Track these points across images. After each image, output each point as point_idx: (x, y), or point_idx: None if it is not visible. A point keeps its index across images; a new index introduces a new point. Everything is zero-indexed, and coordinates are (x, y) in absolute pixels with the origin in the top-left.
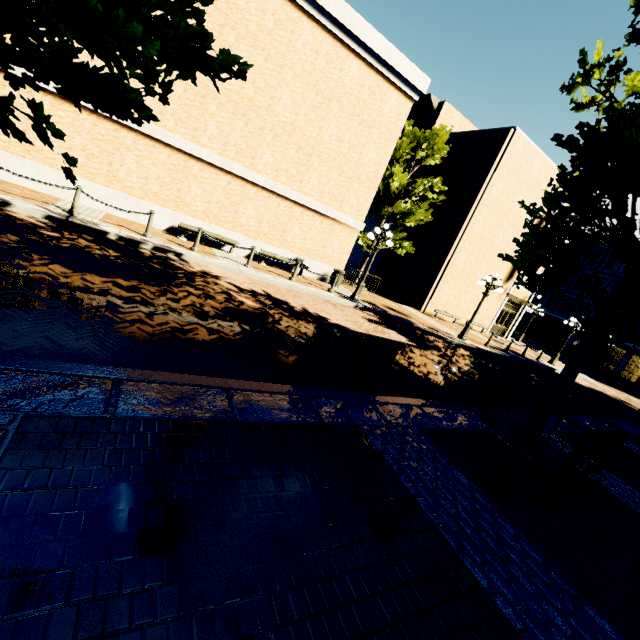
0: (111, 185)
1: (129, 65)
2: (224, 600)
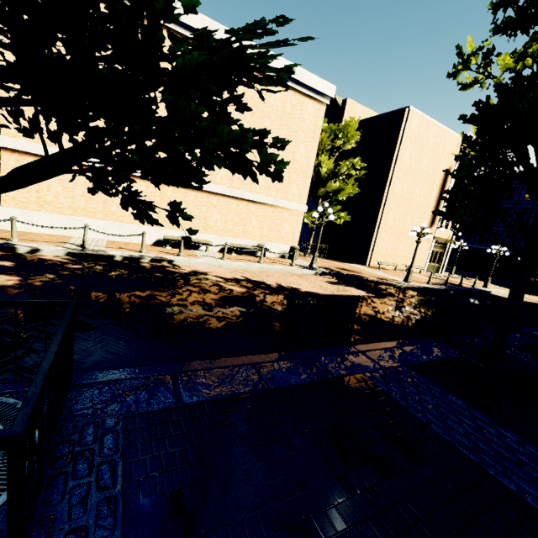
0: (107, 218)
1: (190, 152)
2: (324, 537)
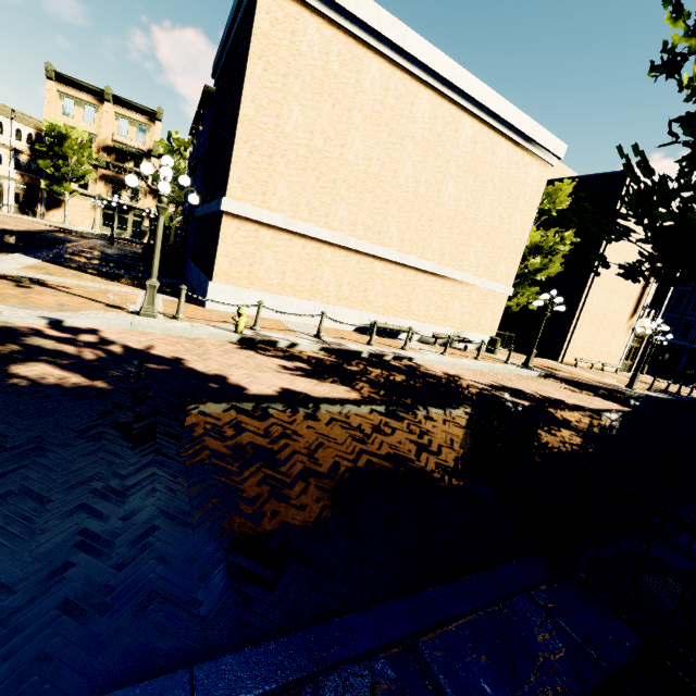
0: (312, 298)
1: None
2: None
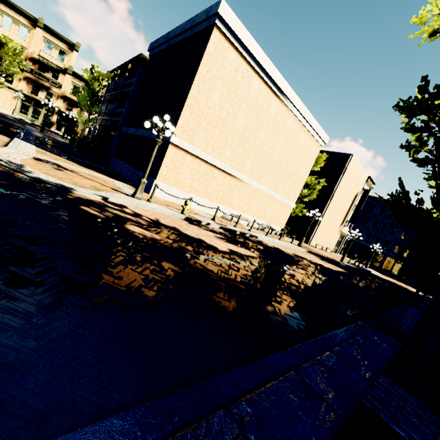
0: (204, 196)
1: None
2: None
